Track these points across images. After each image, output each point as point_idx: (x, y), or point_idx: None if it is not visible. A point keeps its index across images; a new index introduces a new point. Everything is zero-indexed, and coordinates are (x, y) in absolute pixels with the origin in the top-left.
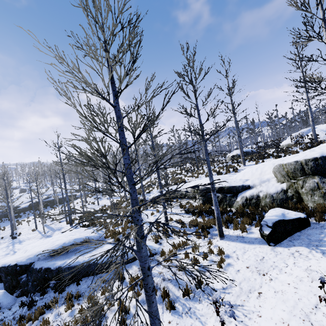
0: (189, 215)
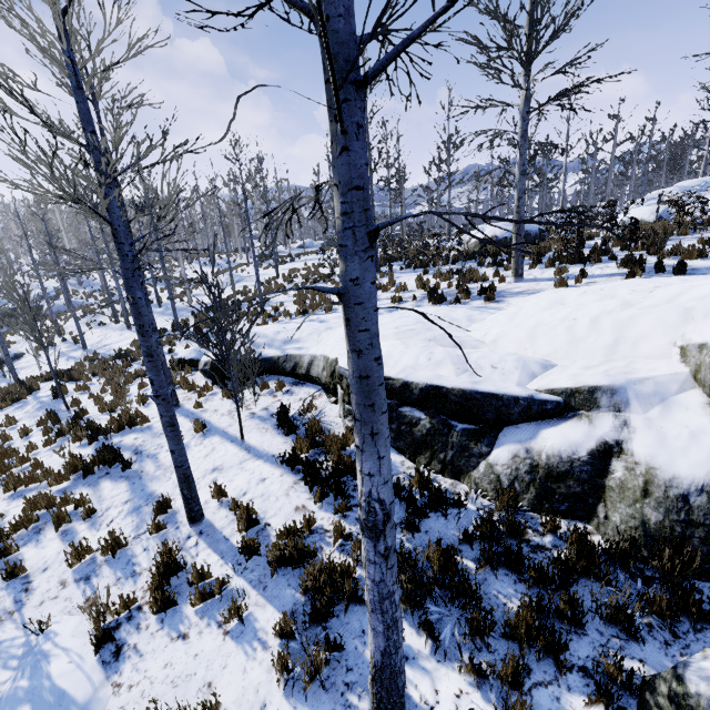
0: (294, 481)
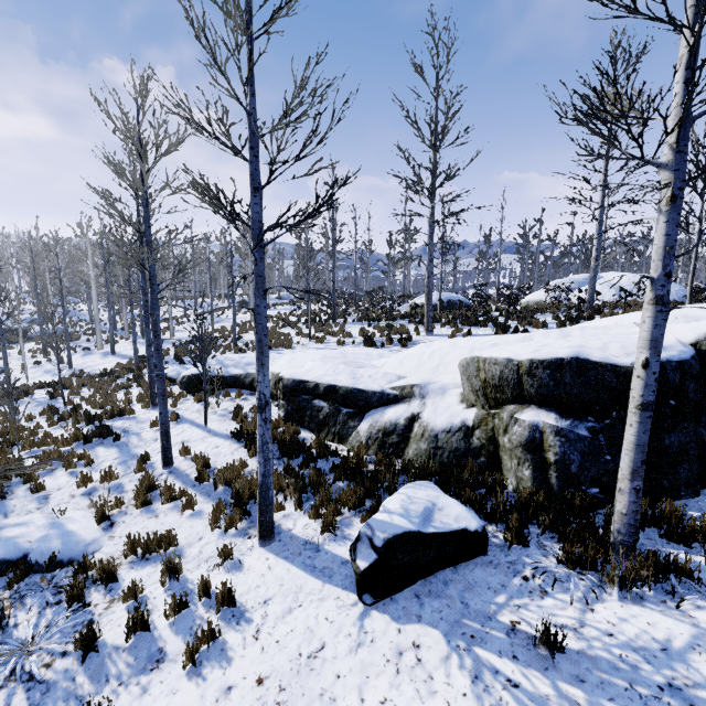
0: (238, 446)
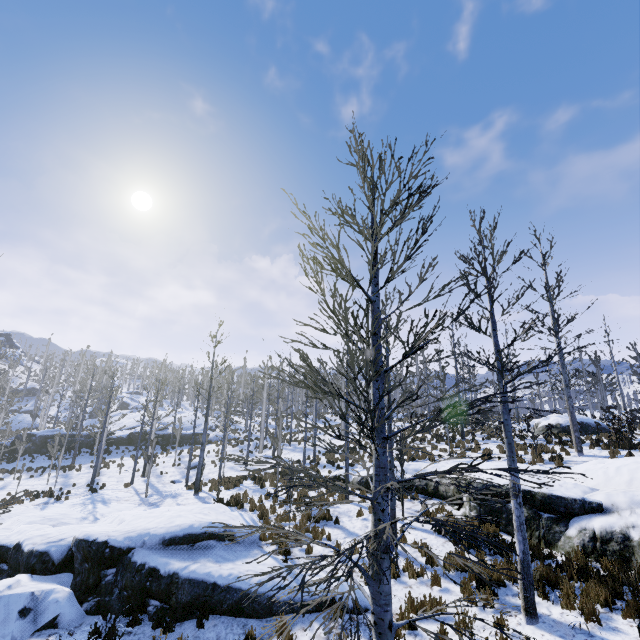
0: (445, 540)
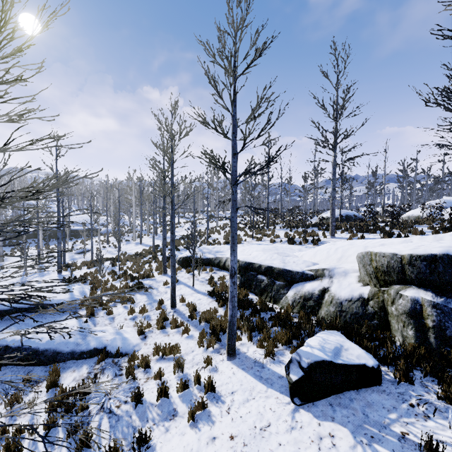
0: (212, 300)
